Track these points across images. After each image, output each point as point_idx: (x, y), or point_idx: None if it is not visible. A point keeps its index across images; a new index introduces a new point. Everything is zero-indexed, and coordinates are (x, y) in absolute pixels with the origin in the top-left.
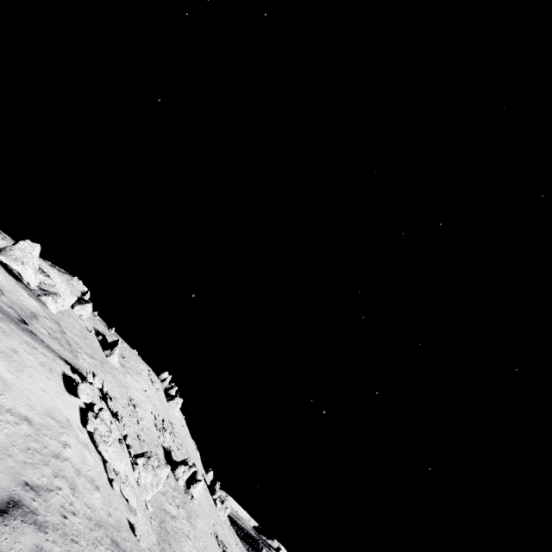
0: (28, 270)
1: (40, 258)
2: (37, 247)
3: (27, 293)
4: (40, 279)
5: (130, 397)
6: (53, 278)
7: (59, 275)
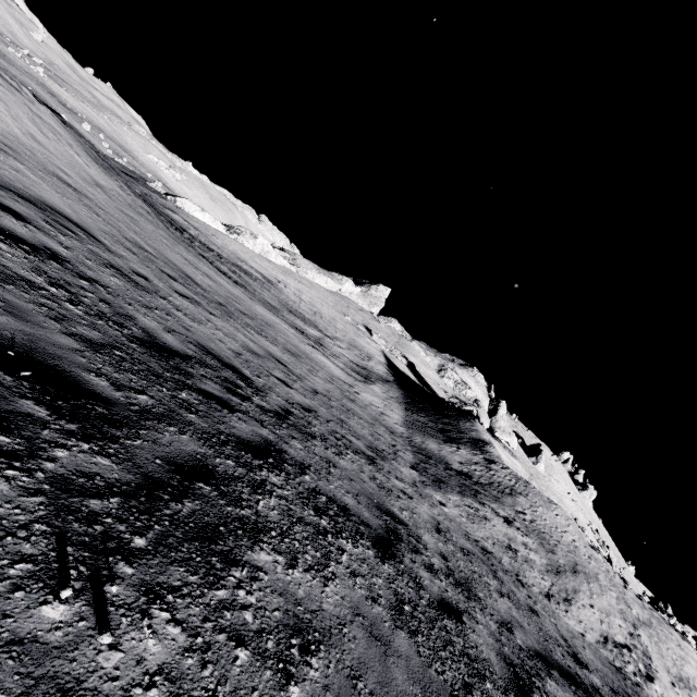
0: (513, 439)
1: (441, 354)
2: (504, 404)
3: (509, 454)
4: (468, 395)
5: (570, 514)
6: (470, 385)
7: (469, 378)
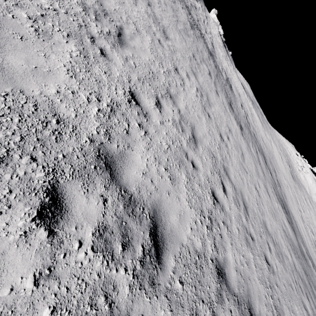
0: None
1: None
2: None
3: None
4: None
5: None
6: None
7: None
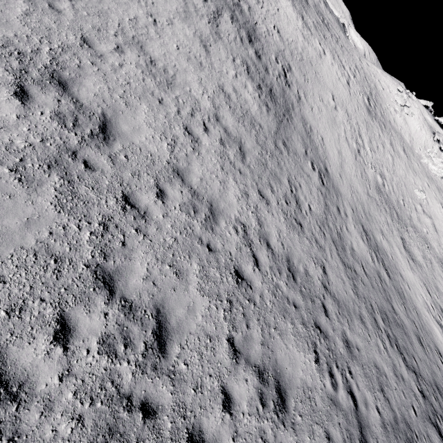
0: None
1: None
2: None
3: None
4: None
5: None
6: None
7: None
